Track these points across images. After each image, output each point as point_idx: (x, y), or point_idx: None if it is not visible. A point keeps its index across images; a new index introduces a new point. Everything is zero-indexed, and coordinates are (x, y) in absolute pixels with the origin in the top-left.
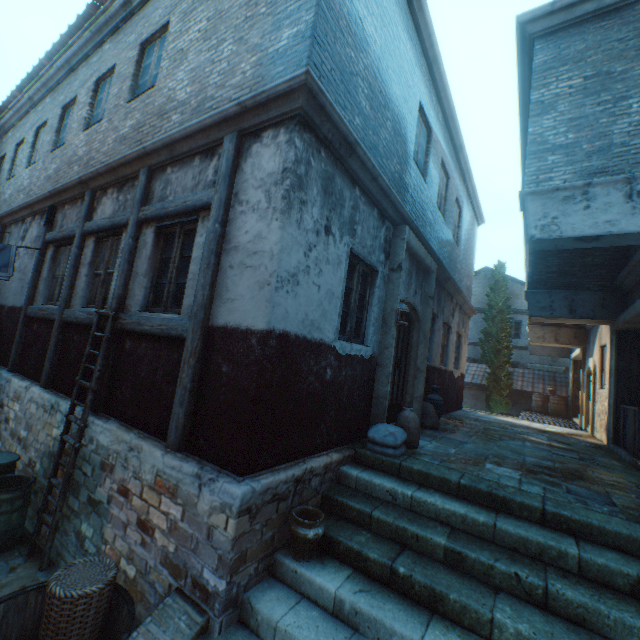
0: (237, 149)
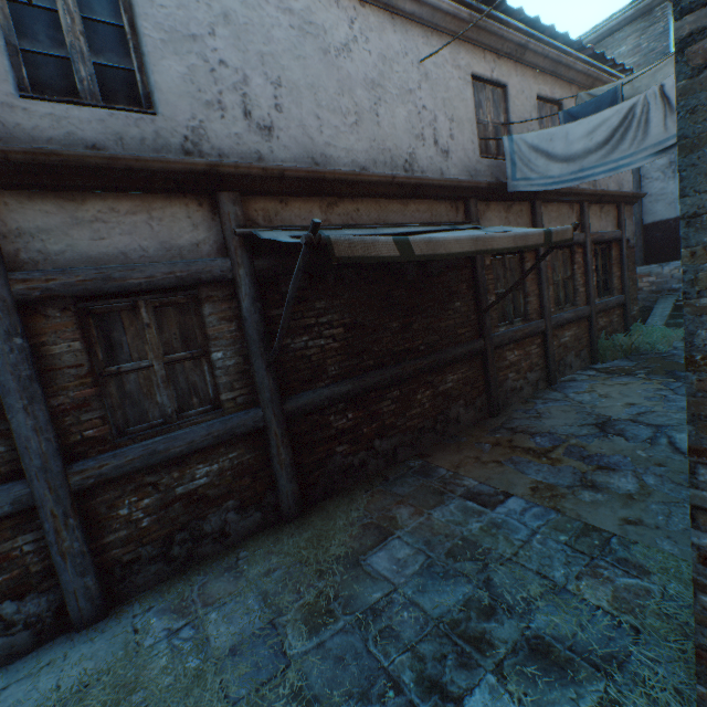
0: None
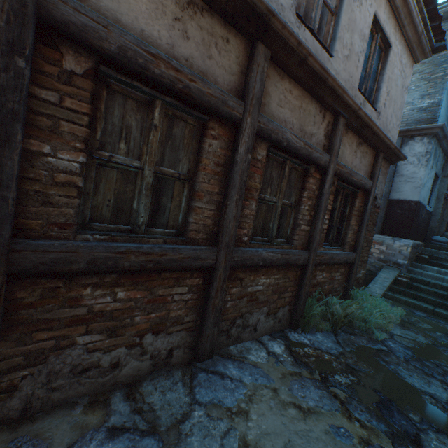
0: (401, 142)
